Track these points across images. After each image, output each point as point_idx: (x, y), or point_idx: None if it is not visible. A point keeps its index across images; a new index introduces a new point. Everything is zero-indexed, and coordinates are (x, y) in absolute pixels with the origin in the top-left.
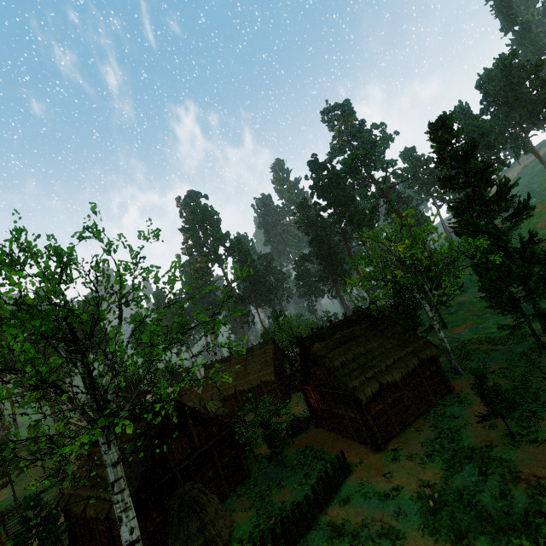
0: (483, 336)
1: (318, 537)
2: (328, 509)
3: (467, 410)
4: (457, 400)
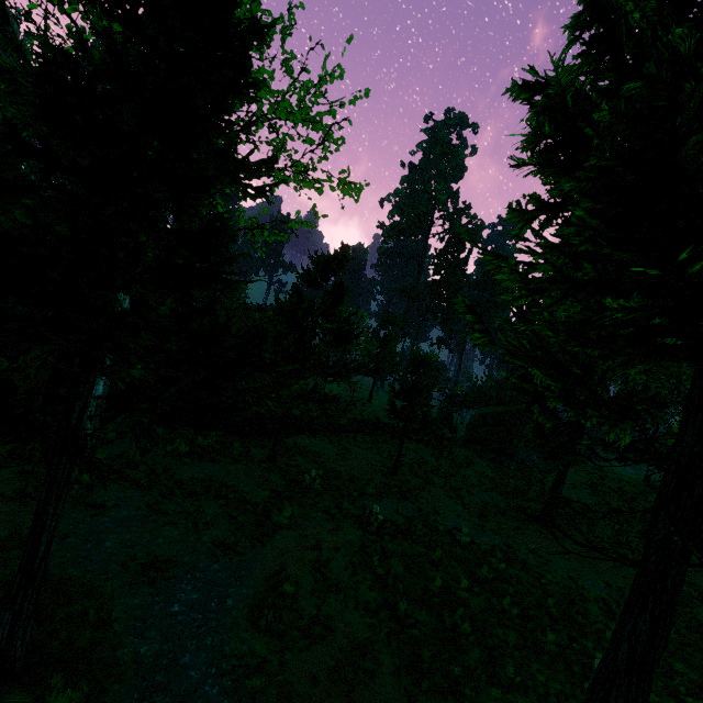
0: (476, 575)
1: None
2: None
3: None
4: None
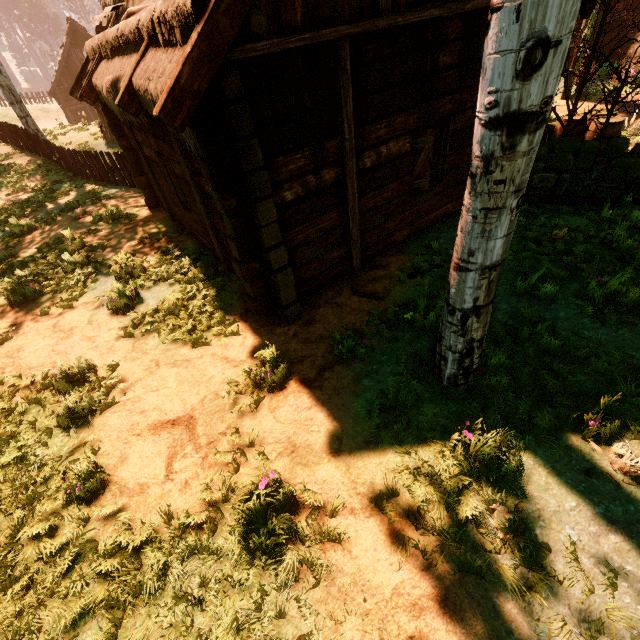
0: None
1: (71, 186)
2: (98, 185)
3: (112, 320)
4: (185, 312)
